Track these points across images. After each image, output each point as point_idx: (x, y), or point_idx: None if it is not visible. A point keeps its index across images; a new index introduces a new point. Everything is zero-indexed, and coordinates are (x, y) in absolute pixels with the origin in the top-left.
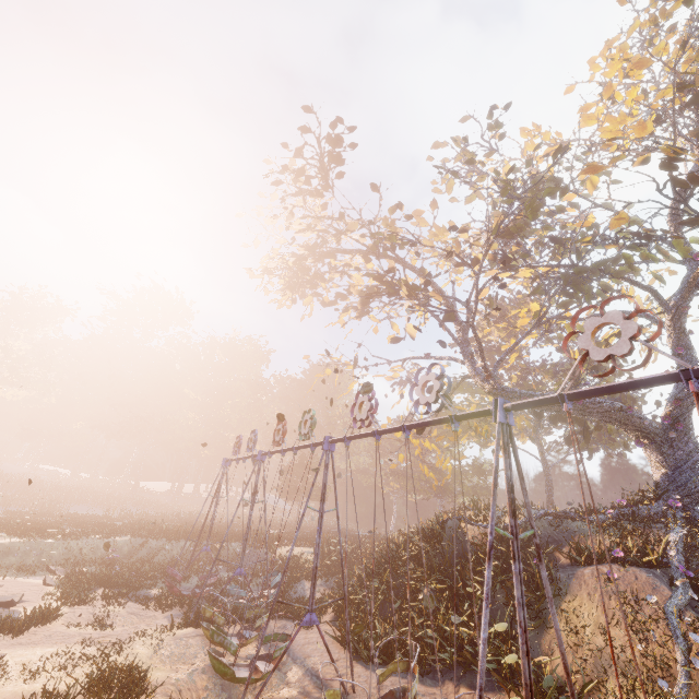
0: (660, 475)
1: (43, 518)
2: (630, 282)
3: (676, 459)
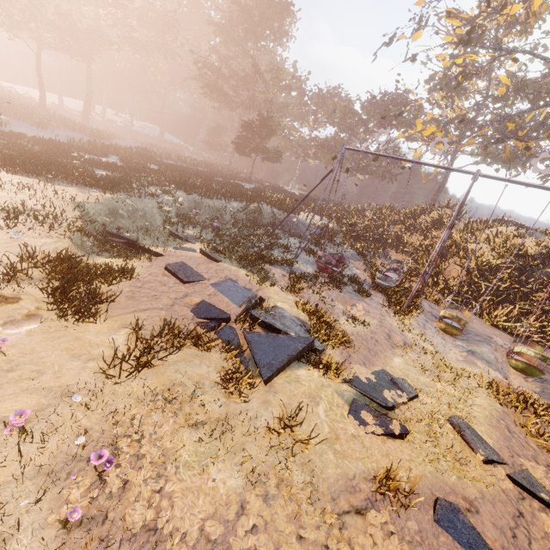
0: None
1: (13, 140)
2: None
3: None
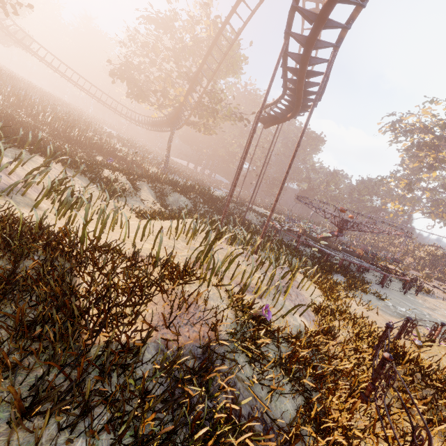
0: None
1: None
2: None
3: None
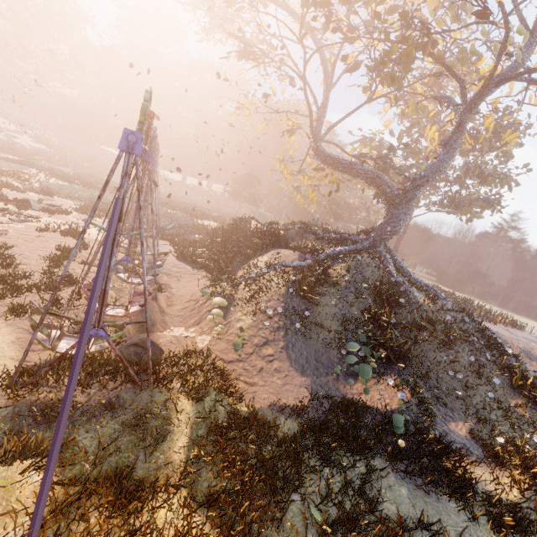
0: (379, 223)
1: (92, 178)
2: (447, 69)
3: (393, 216)
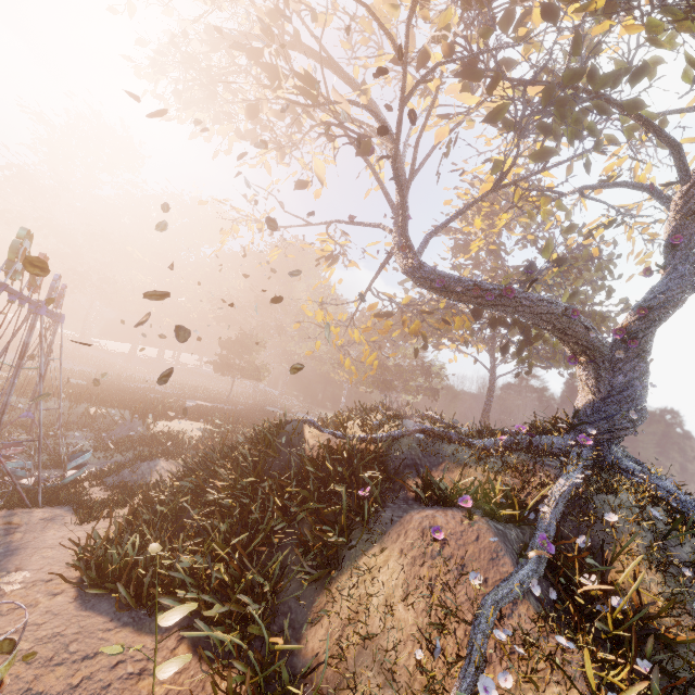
0: (584, 403)
1: None
2: (647, 125)
3: (613, 385)
